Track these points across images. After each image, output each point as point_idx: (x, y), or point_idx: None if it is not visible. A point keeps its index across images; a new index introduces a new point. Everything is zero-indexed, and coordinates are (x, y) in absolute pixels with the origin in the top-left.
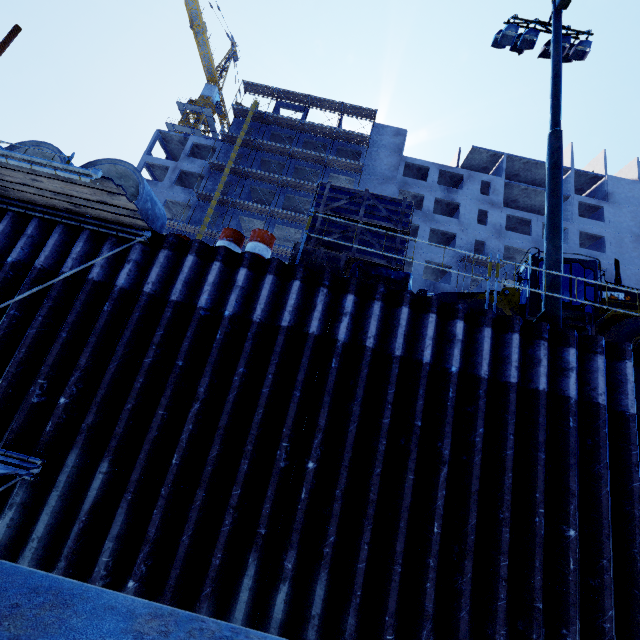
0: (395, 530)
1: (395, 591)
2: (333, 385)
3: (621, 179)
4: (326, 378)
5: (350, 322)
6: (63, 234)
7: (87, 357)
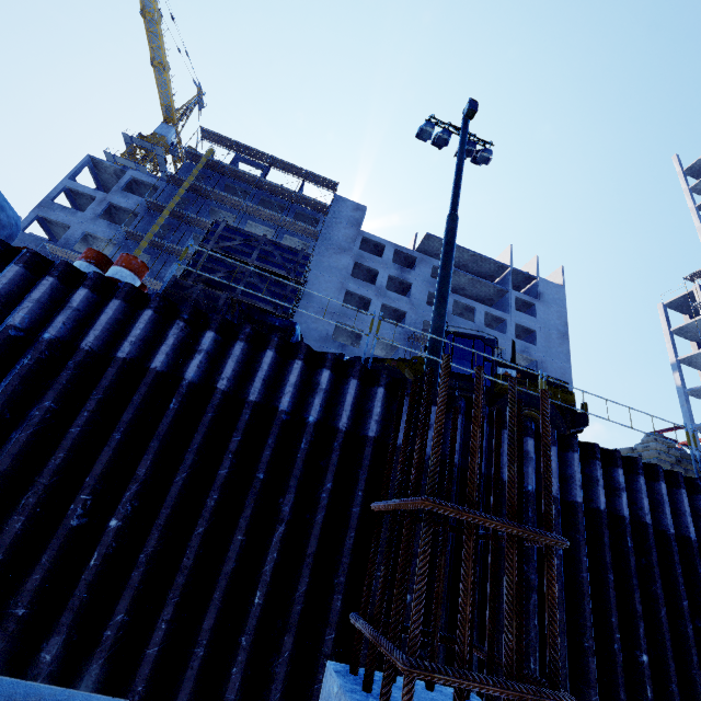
0: (207, 603)
1: (190, 682)
2: (166, 428)
3: (550, 282)
4: (160, 420)
5: (205, 361)
6: None
7: None
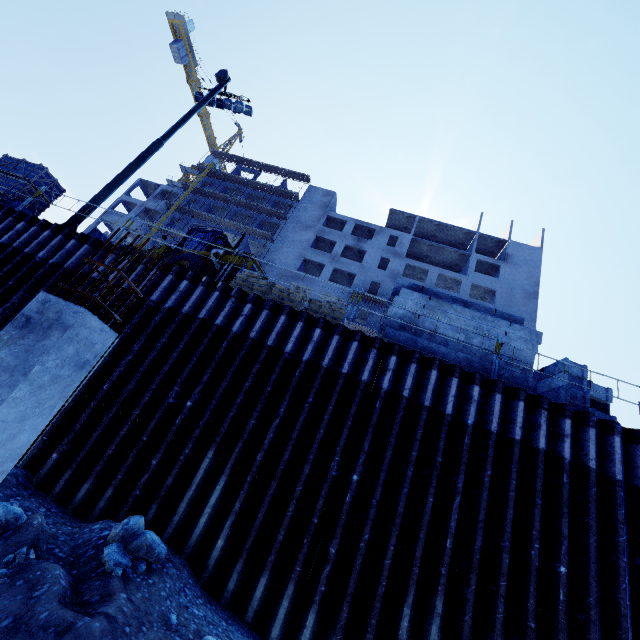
0: None
1: None
2: None
3: (523, 244)
4: None
5: None
6: None
7: None
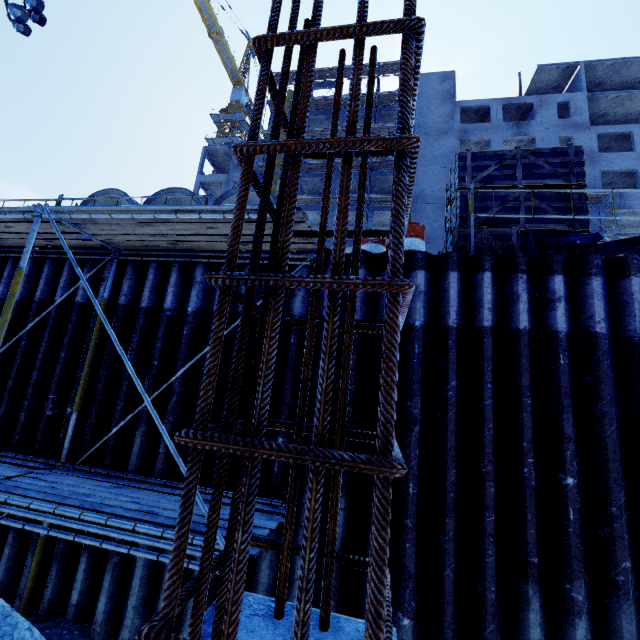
0: None
1: None
2: (569, 385)
3: None
4: (557, 378)
5: (566, 308)
6: None
7: (290, 393)
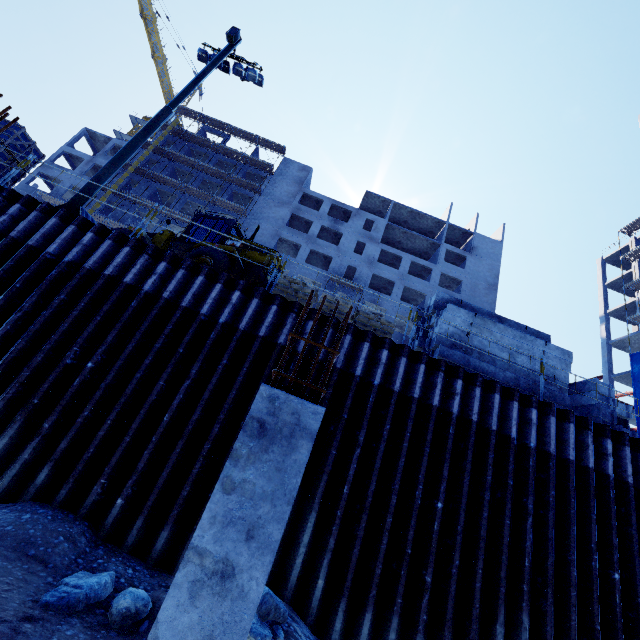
0: None
1: None
2: None
3: (486, 237)
4: None
5: None
6: None
7: None
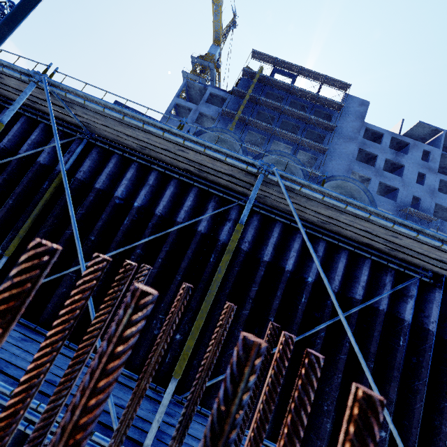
0: None
1: None
2: None
3: None
4: None
5: None
6: (346, 259)
7: (395, 391)
